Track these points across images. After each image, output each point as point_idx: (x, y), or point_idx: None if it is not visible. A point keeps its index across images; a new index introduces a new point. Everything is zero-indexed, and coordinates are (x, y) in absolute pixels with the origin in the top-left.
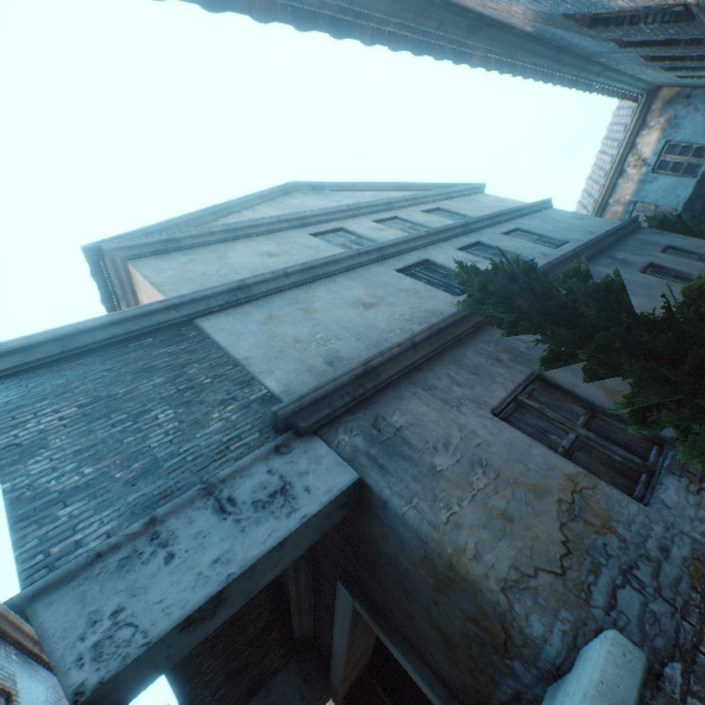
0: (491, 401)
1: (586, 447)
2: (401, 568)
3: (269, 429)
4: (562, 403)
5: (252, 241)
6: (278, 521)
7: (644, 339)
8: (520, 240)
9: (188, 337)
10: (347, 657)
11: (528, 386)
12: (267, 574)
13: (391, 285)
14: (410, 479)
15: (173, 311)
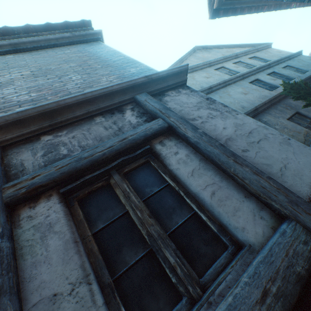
0: (286, 117)
1: (309, 127)
2: None
3: None
4: (304, 119)
5: (198, 73)
6: None
7: None
8: (289, 71)
9: None
10: None
11: (295, 115)
12: None
13: (249, 88)
14: None
15: None
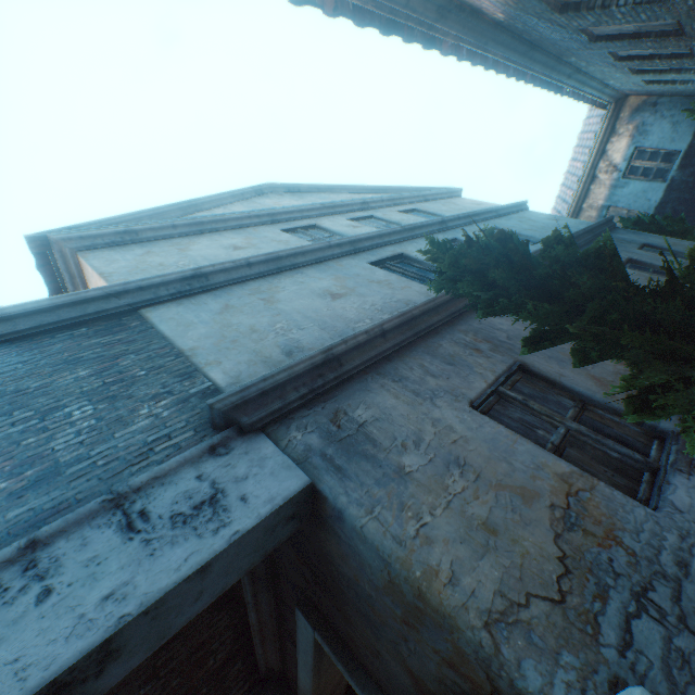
0: (470, 393)
1: (578, 443)
2: (364, 595)
3: (206, 426)
4: (548, 395)
5: (219, 235)
6: (200, 540)
7: (645, 309)
8: None
9: (129, 327)
10: (314, 694)
11: (510, 376)
12: (184, 611)
13: (363, 277)
14: (372, 483)
15: (115, 299)
